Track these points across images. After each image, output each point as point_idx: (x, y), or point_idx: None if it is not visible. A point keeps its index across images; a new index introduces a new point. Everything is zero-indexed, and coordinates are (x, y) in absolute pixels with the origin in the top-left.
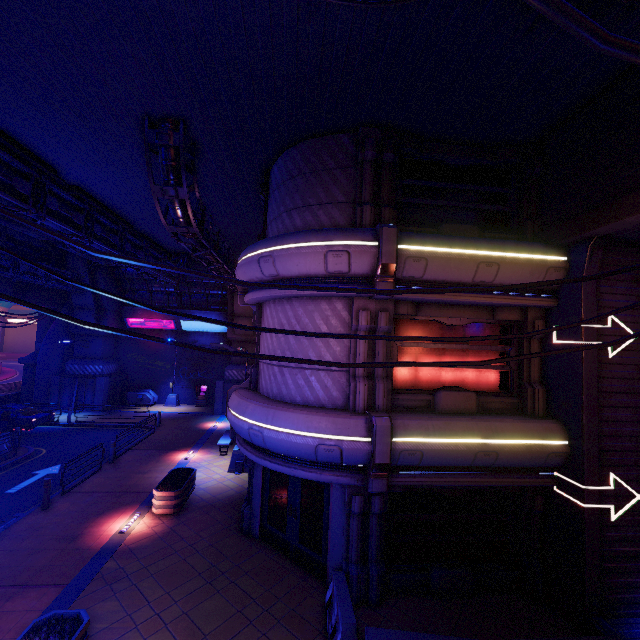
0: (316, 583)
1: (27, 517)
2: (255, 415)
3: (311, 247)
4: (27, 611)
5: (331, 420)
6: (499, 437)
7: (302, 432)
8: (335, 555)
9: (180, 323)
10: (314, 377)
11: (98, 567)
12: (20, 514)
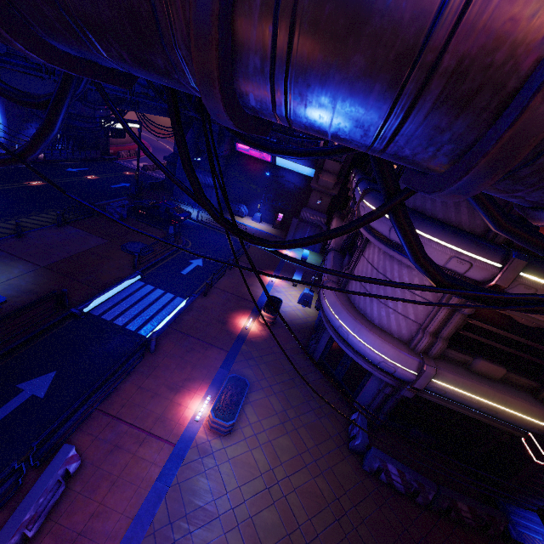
0: (345, 403)
1: (198, 298)
2: (346, 322)
3: (442, 246)
4: (215, 359)
5: (396, 353)
6: (505, 406)
7: (375, 350)
8: (362, 400)
9: (275, 158)
10: (394, 316)
11: (239, 347)
12: (195, 295)
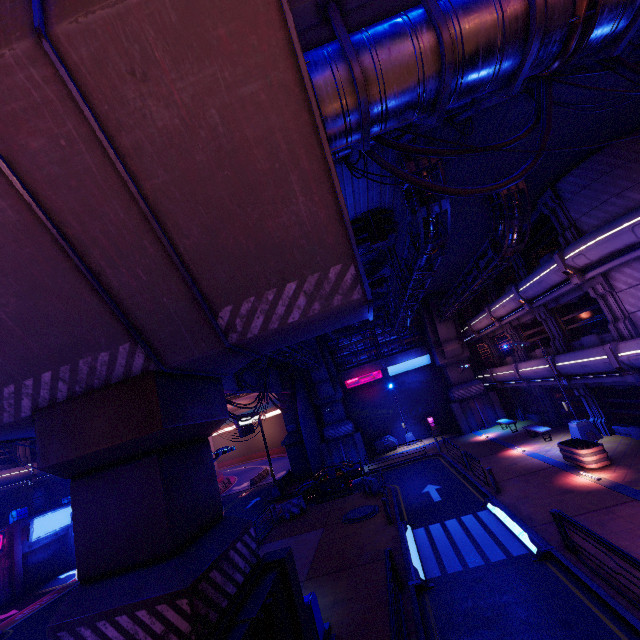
0: None
1: (498, 497)
2: None
3: None
4: None
5: None
6: None
7: None
8: None
9: (387, 370)
10: None
11: (633, 490)
12: (489, 498)
